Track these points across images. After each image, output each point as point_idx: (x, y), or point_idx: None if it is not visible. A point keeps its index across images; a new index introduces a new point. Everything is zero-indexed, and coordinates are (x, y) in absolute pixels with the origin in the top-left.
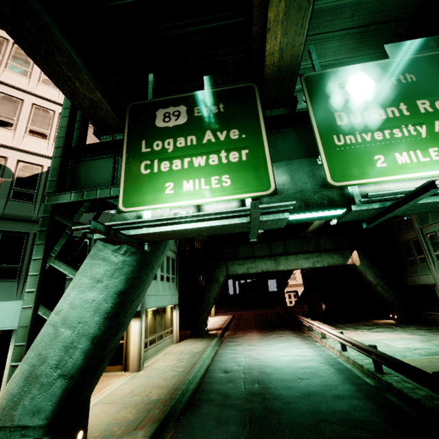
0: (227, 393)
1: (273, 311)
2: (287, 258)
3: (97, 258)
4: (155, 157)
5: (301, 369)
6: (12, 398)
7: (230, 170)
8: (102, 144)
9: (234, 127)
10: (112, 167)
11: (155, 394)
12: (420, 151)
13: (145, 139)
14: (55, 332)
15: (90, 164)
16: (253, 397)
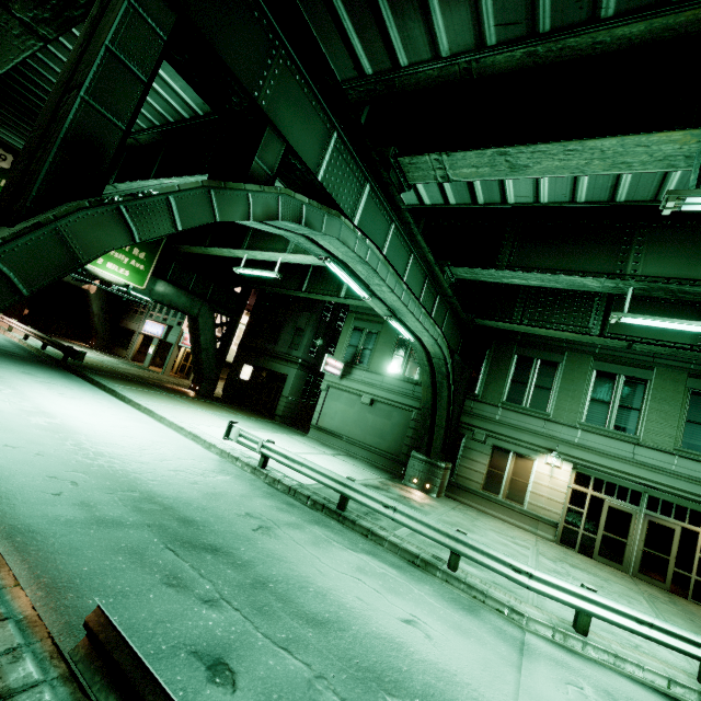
0: None
1: None
2: None
3: None
4: None
5: None
6: None
7: None
8: None
9: None
10: None
11: None
12: (118, 267)
13: None
14: None
15: None
16: None
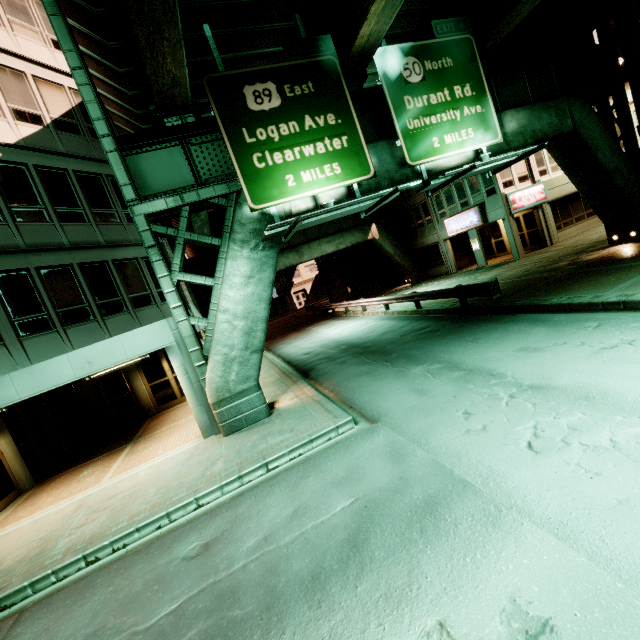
0: (326, 357)
1: (286, 317)
2: (309, 246)
3: (239, 259)
4: (264, 148)
5: (365, 329)
6: (220, 380)
7: (338, 158)
8: (166, 129)
9: (329, 111)
10: (185, 160)
11: (269, 380)
12: (457, 133)
13: (245, 127)
14: (231, 326)
15: (151, 157)
16: (348, 350)
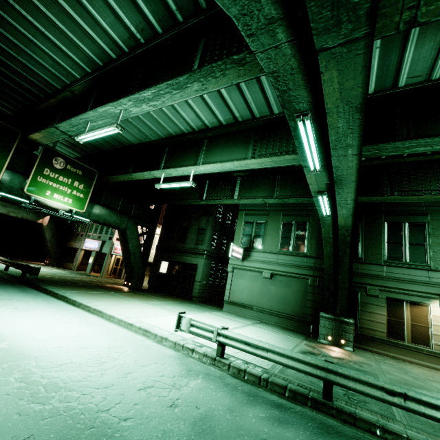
0: None
1: None
2: None
3: None
4: None
5: None
6: None
7: None
8: None
9: None
10: None
11: None
12: (63, 197)
13: None
14: None
15: None
16: None
